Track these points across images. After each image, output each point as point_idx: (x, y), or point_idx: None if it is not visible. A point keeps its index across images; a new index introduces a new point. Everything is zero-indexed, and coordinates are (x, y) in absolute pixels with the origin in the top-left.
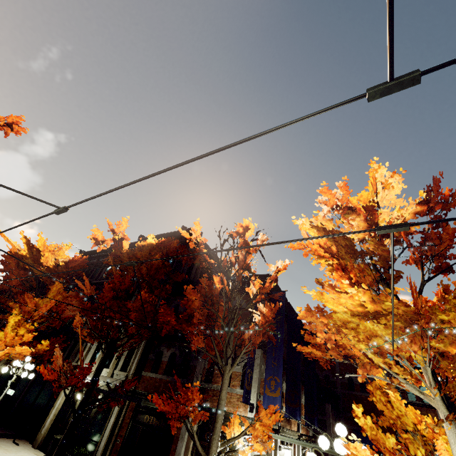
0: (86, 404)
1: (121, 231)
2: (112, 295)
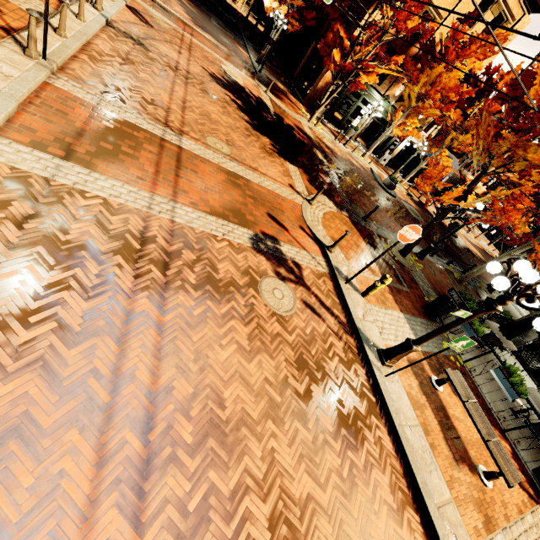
0: None
1: None
2: None
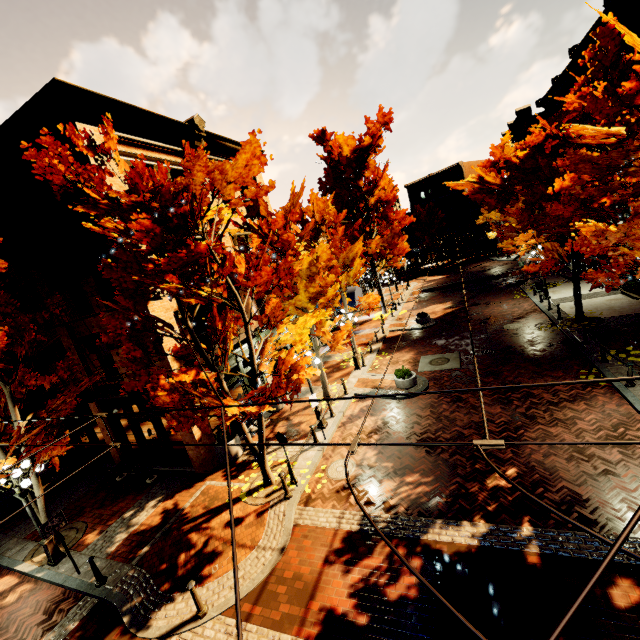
0: (577, 273)
1: (499, 158)
2: (526, 215)
